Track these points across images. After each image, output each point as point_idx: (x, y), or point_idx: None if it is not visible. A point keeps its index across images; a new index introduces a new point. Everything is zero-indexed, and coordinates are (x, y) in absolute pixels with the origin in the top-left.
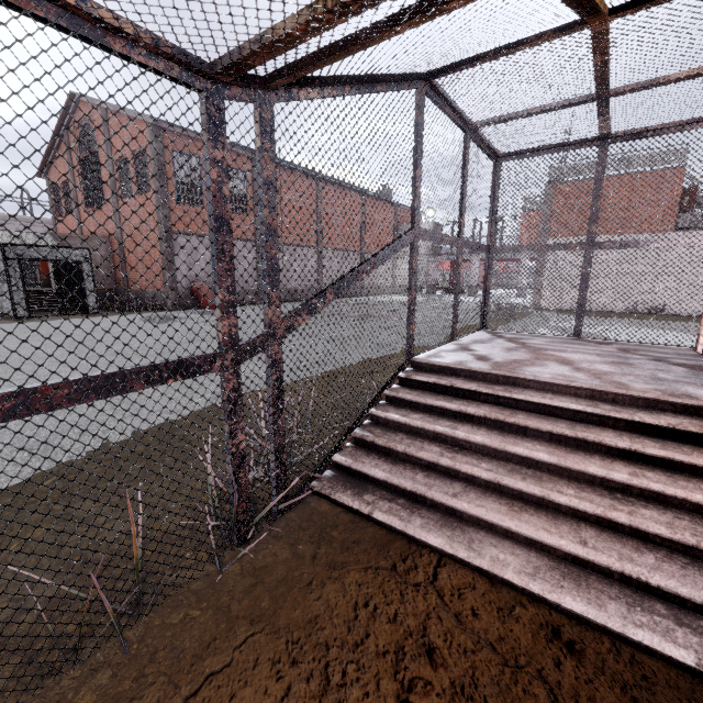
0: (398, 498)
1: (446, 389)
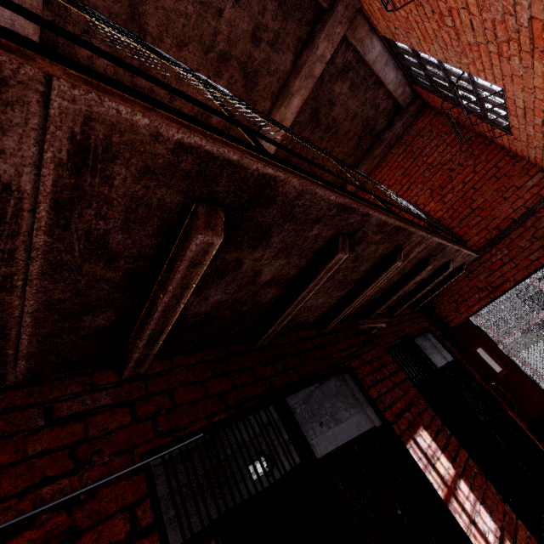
0: None
1: None
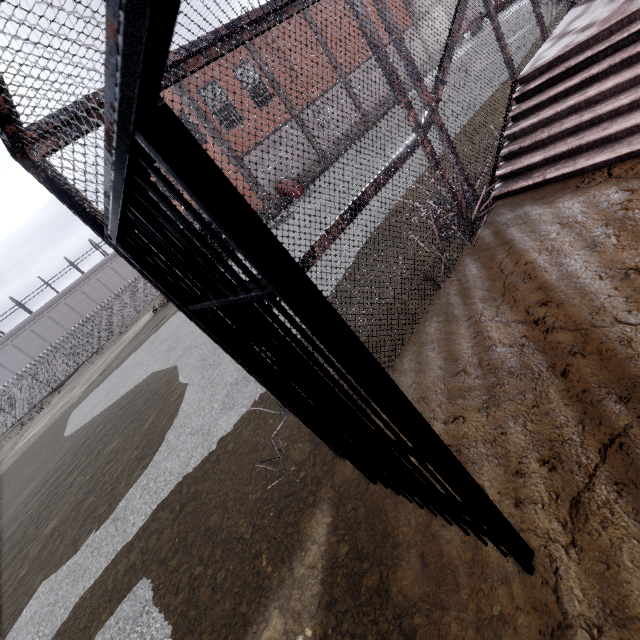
0: (559, 162)
1: (562, 76)
